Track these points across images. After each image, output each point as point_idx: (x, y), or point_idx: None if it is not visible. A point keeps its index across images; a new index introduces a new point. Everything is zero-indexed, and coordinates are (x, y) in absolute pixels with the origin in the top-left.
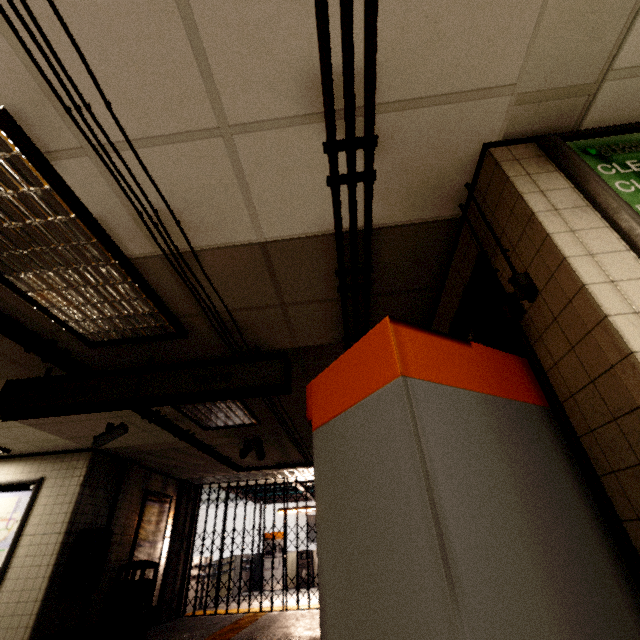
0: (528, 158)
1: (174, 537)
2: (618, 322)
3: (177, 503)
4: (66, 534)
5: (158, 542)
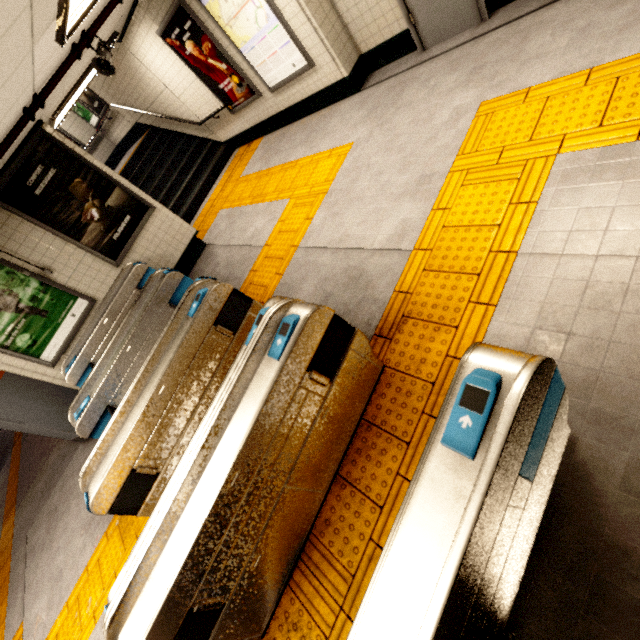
0: None
1: None
2: None
3: None
4: None
5: None
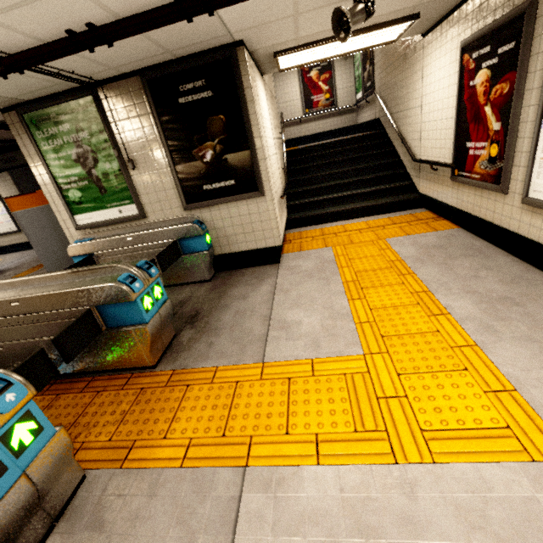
0: (17, 123)
1: None
2: (47, 197)
3: None
4: None
5: None
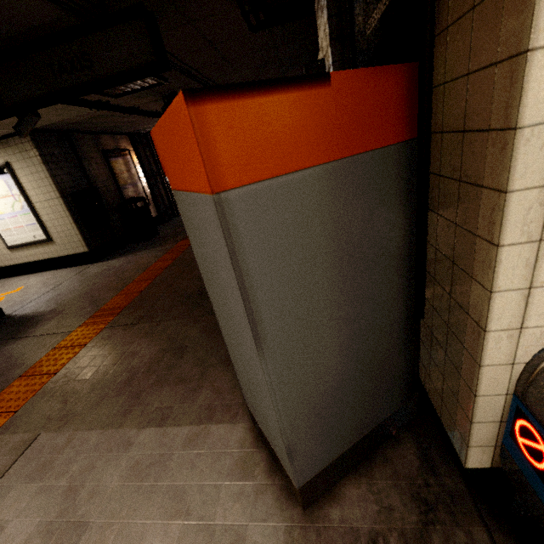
0: None
1: (147, 177)
2: (538, 65)
3: (136, 153)
4: (63, 198)
5: (137, 183)
